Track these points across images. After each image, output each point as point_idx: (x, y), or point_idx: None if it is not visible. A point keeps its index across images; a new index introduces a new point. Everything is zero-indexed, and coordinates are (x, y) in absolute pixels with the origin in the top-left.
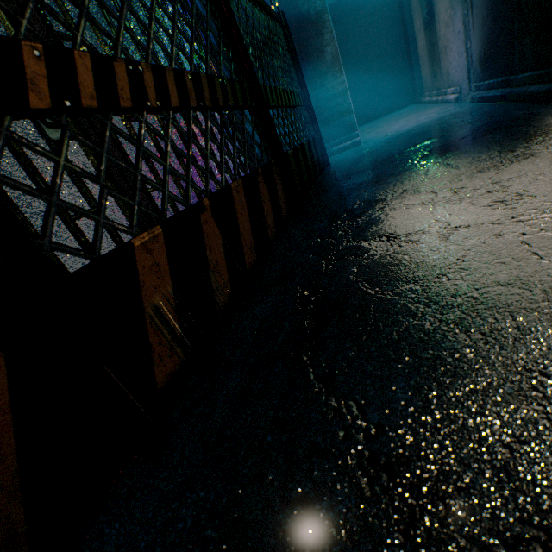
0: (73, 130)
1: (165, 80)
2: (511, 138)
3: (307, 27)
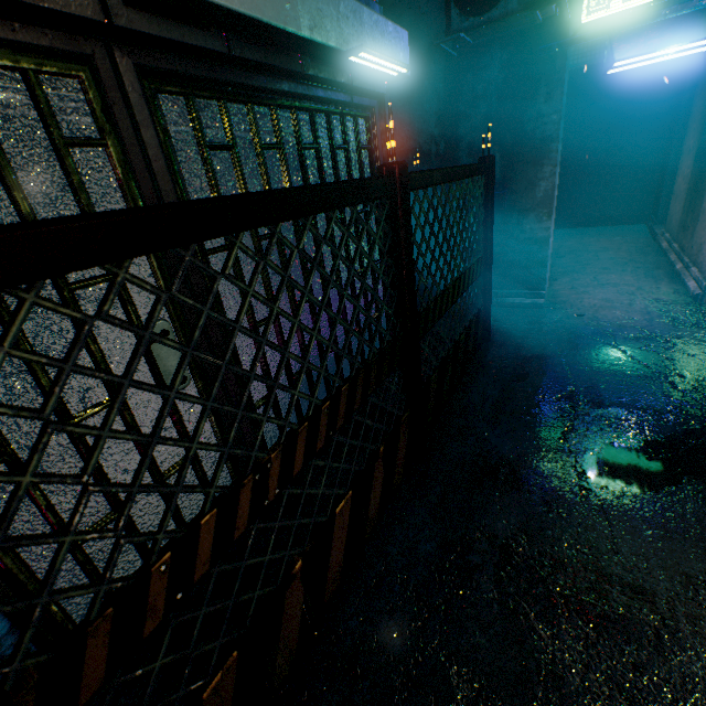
0: (193, 369)
1: (294, 449)
2: (704, 535)
3: (525, 148)
